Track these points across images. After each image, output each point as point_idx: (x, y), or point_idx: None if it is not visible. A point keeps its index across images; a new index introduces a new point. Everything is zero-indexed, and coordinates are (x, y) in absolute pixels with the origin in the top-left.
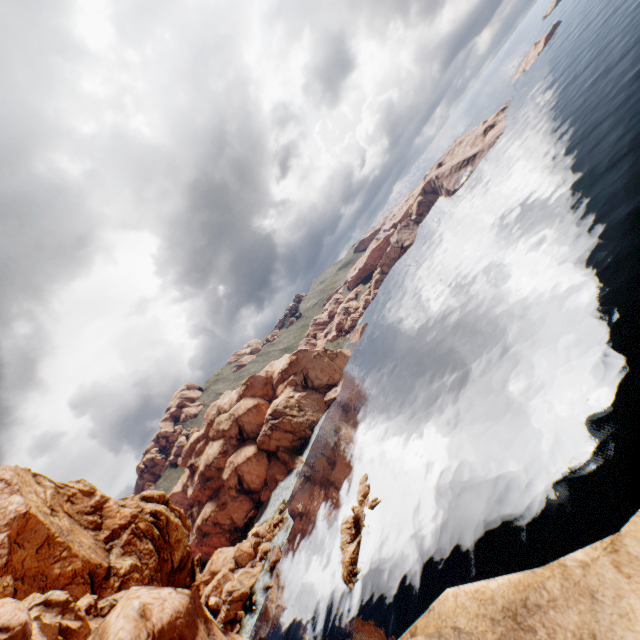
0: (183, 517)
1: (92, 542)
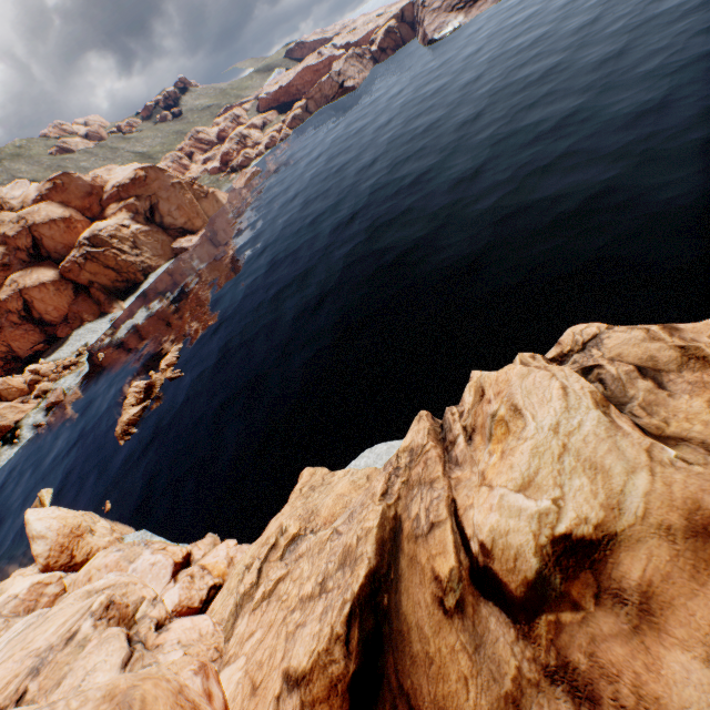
0: None
1: None
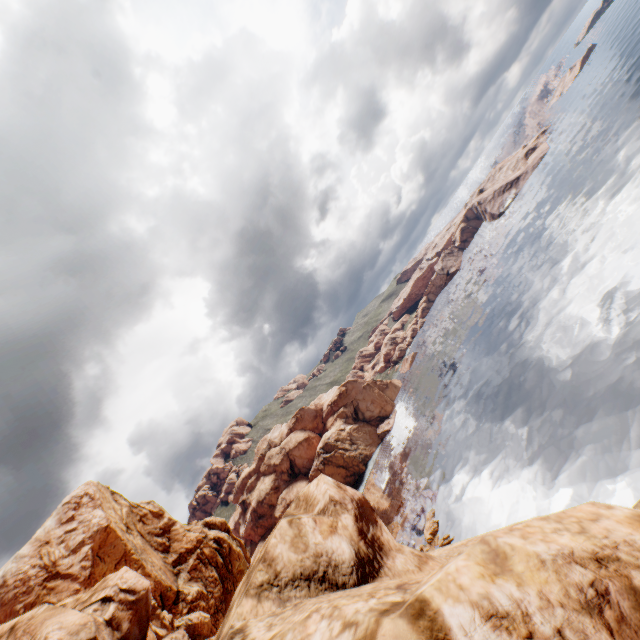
0: (243, 548)
1: (162, 564)
